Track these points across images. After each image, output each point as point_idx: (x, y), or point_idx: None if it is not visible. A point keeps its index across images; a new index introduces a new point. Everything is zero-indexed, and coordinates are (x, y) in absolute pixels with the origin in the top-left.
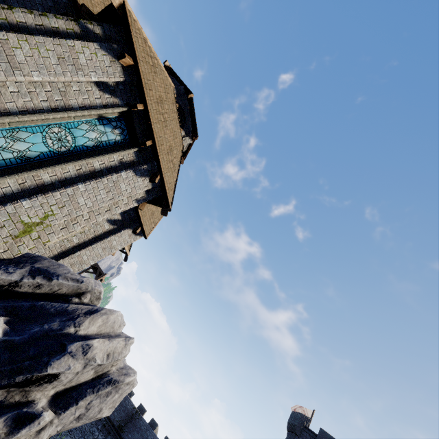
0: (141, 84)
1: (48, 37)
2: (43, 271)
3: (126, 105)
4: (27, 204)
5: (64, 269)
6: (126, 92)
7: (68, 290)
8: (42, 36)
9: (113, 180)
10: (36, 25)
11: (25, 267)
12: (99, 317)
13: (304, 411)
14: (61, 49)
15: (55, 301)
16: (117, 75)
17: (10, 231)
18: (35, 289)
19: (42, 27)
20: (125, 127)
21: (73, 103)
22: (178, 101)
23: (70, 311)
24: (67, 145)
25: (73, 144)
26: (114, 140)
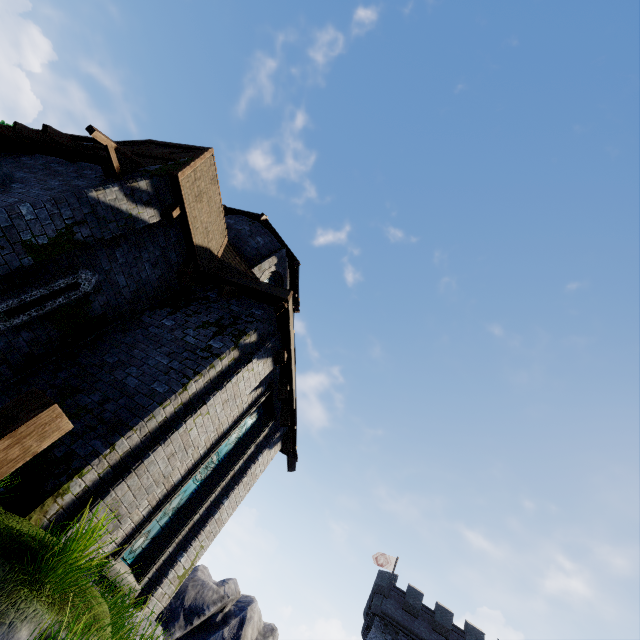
0: (290, 368)
1: (217, 392)
2: (194, 609)
3: (267, 386)
4: (183, 558)
5: (207, 590)
6: (269, 374)
7: (214, 611)
8: (212, 395)
9: (251, 472)
10: (204, 383)
11: (179, 615)
12: (248, 626)
13: (387, 559)
14: (226, 393)
15: (208, 632)
16: (267, 371)
17: (169, 593)
18: (188, 630)
19: (209, 380)
20: (261, 403)
21: (224, 428)
22: (277, 270)
23: (225, 638)
24: (212, 465)
25: (216, 460)
26: (251, 425)
